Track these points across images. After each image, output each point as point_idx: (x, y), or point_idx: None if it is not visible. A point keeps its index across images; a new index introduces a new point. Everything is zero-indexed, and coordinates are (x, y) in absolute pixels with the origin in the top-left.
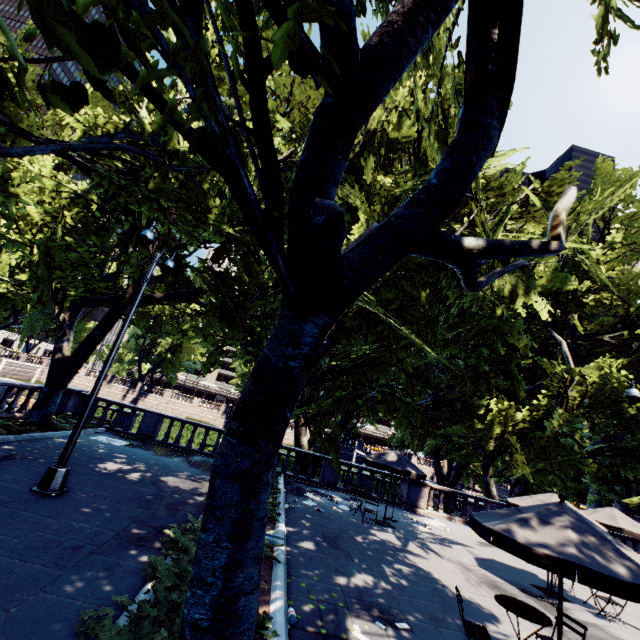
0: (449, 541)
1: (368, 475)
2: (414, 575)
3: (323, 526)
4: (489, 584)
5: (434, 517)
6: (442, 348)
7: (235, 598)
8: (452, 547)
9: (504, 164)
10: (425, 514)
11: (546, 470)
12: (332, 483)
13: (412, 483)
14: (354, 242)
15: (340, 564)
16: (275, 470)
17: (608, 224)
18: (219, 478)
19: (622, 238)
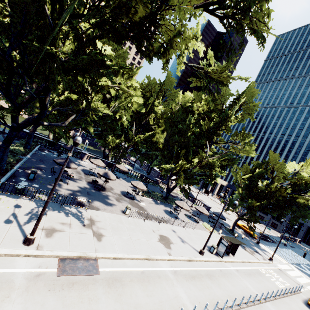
0: (81, 166)
1: (80, 149)
2: (58, 168)
3: (42, 158)
4: (77, 172)
5: (87, 162)
6: (76, 126)
7: (3, 158)
8: (80, 167)
9: (104, 83)
10: (85, 161)
11: (119, 156)
12: (57, 149)
13: (83, 153)
14: (26, 119)
15: (39, 163)
16: (36, 143)
17: (165, 94)
18: (1, 147)
19: (162, 101)
